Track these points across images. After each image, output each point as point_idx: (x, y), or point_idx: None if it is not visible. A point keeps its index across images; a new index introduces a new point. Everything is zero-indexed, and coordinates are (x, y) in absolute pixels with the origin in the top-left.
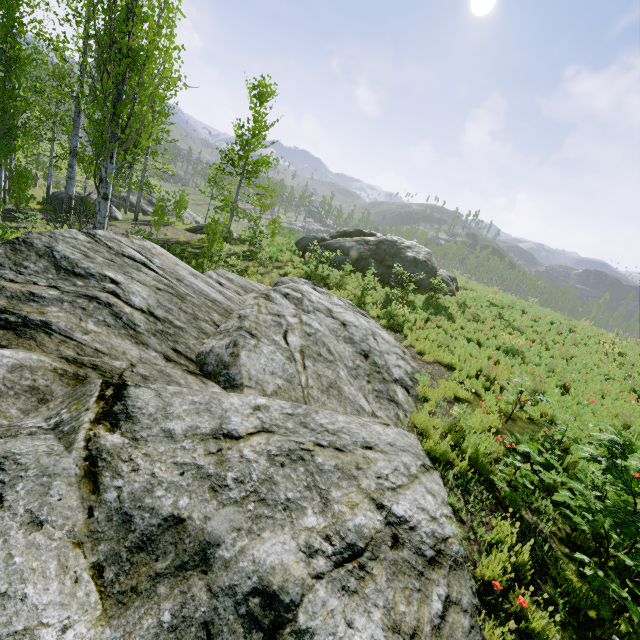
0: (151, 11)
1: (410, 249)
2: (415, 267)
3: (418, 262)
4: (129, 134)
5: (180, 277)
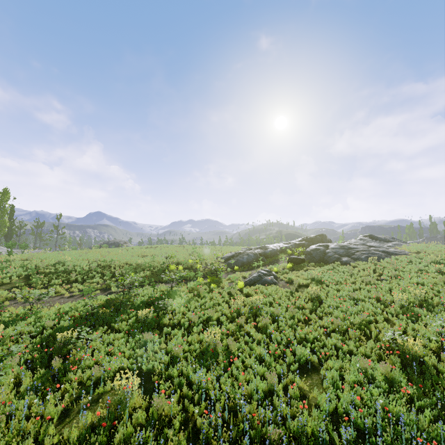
0: (2, 220)
1: (113, 241)
2: (110, 245)
3: (112, 243)
4: (1, 234)
5: (1, 248)
